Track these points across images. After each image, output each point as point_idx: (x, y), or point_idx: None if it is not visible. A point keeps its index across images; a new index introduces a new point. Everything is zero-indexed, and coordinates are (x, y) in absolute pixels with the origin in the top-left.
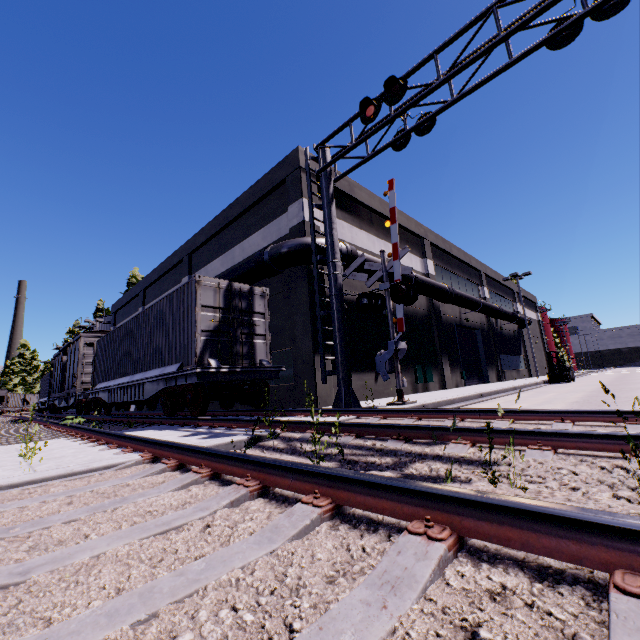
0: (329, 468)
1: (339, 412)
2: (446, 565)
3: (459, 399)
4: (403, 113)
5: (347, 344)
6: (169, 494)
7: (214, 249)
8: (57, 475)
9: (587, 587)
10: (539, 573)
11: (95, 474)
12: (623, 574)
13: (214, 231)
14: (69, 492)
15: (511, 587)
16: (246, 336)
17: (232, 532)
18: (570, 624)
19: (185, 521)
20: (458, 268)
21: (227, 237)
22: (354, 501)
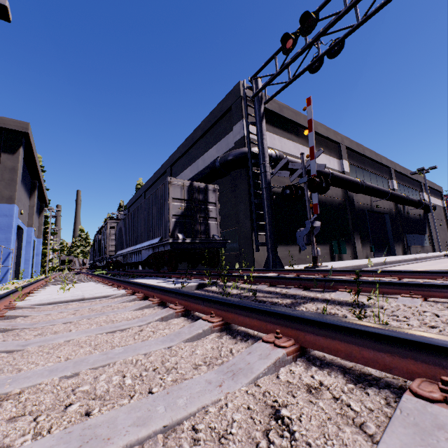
0: (224, 297)
1: (266, 271)
2: (283, 365)
3: (364, 265)
4: (316, 41)
5: (274, 223)
6: (130, 312)
7: (185, 162)
8: (75, 299)
9: (395, 392)
10: (358, 378)
11: (97, 300)
12: (421, 381)
13: (185, 149)
14: (76, 308)
15: (326, 384)
16: (203, 219)
17: (153, 335)
18: (362, 415)
19: (128, 326)
20: (370, 166)
21: (193, 153)
22: (236, 320)
